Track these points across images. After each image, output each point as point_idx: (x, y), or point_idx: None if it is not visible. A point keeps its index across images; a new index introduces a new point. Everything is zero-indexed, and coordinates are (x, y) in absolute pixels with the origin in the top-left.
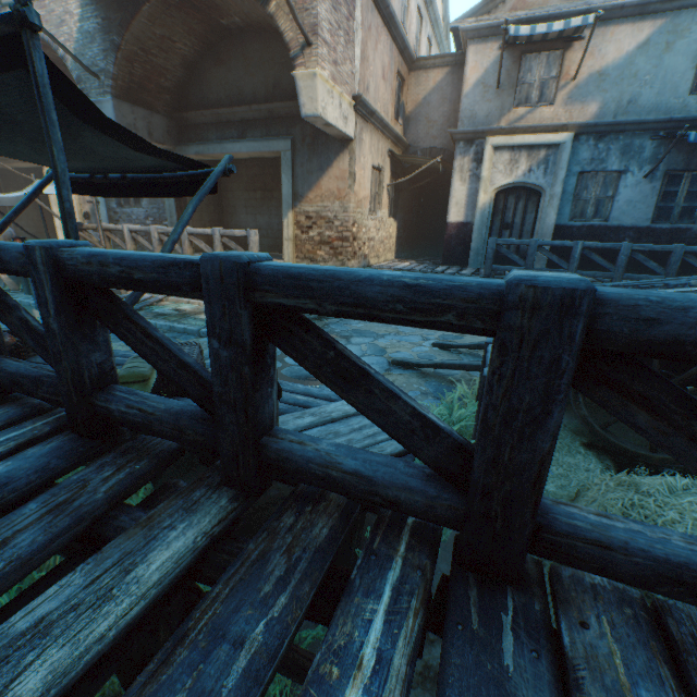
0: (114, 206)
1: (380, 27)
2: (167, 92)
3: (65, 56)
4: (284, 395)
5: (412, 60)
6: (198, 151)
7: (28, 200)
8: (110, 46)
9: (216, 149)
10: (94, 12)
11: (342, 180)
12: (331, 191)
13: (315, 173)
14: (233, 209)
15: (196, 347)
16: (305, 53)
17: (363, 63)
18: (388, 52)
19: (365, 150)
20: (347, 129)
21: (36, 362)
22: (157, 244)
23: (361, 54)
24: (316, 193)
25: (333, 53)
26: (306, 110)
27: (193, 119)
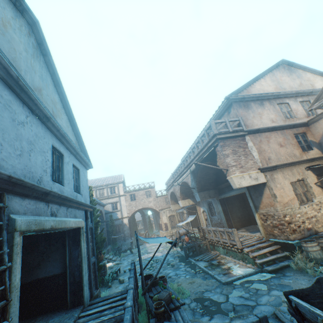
0: (210, 216)
1: (268, 134)
2: (212, 182)
3: (189, 185)
4: (177, 315)
5: (304, 123)
6: (224, 196)
7: (160, 245)
8: (195, 181)
9: (227, 194)
10: (191, 175)
11: (269, 198)
12: (267, 203)
13: (258, 197)
14: (249, 207)
15: (167, 292)
16: (227, 172)
17: (260, 154)
18: (280, 136)
19: (279, 180)
20: (259, 181)
21: (155, 287)
22: (213, 234)
23: (257, 152)
24: (262, 204)
25: (239, 165)
26: (233, 187)
27: (220, 187)
